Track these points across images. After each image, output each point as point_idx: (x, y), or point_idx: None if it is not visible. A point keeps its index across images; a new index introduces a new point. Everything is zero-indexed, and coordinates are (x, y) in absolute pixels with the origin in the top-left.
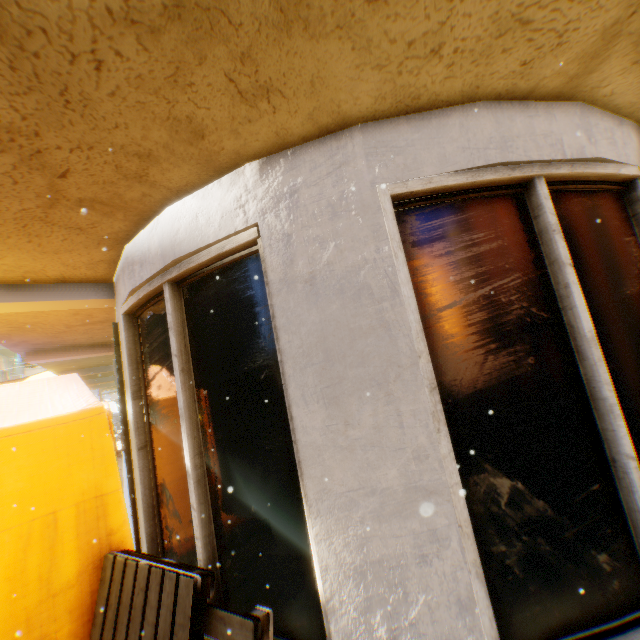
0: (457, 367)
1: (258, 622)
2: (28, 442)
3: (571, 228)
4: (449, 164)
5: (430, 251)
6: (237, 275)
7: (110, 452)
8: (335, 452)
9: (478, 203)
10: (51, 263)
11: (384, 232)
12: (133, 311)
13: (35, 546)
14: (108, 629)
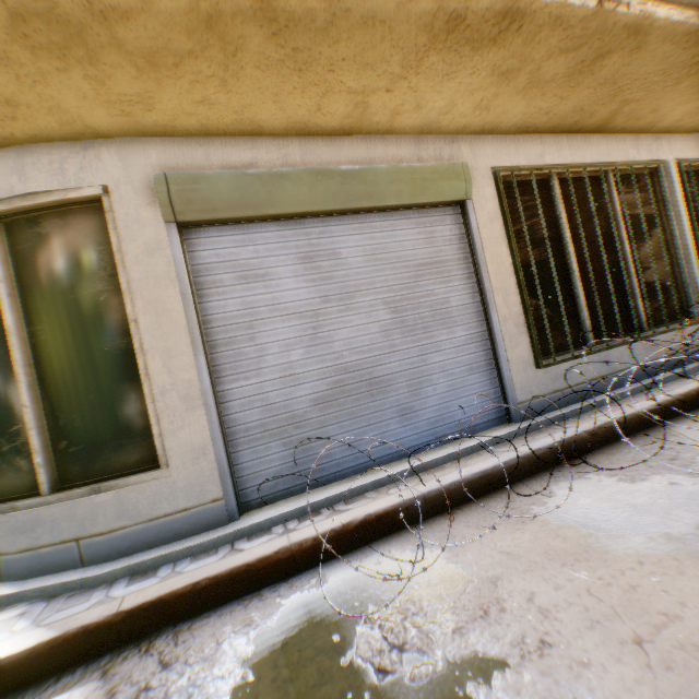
0: None
1: None
2: None
3: (39, 247)
4: None
5: None
6: None
7: None
8: None
9: None
10: None
11: None
12: None
13: None
14: None
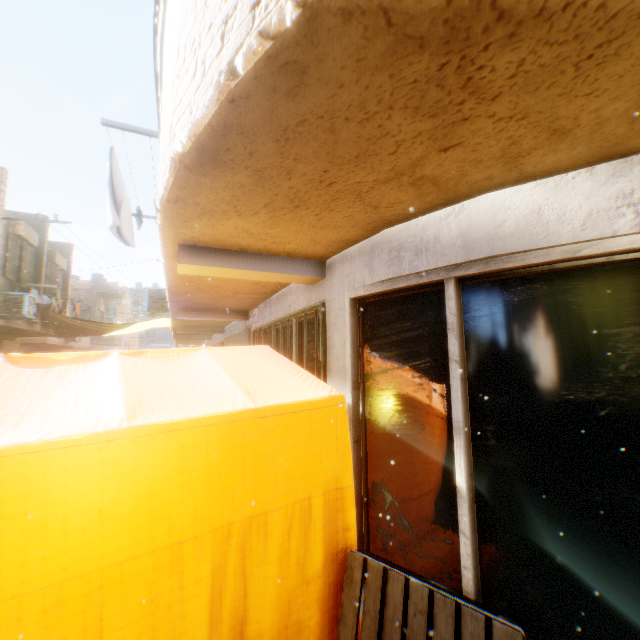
0: None
1: None
2: (293, 423)
3: None
4: None
5: None
6: (571, 285)
7: (348, 444)
8: None
9: None
10: (302, 237)
11: None
12: (362, 297)
13: (294, 529)
14: (366, 636)
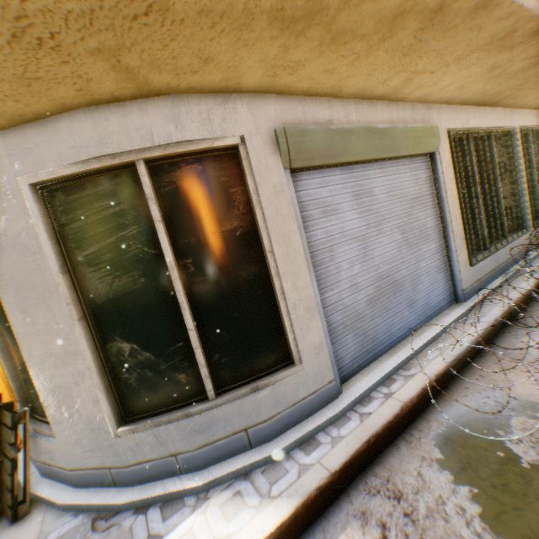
0: (97, 287)
1: (17, 415)
2: None
3: (181, 189)
4: (65, 159)
5: (75, 216)
6: None
7: None
8: (32, 337)
9: (106, 179)
10: None
11: (29, 210)
12: None
13: None
14: None
